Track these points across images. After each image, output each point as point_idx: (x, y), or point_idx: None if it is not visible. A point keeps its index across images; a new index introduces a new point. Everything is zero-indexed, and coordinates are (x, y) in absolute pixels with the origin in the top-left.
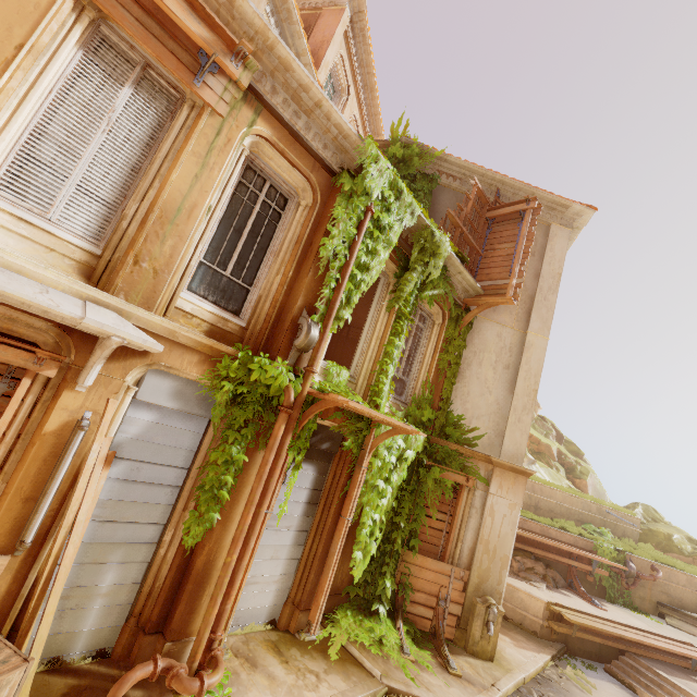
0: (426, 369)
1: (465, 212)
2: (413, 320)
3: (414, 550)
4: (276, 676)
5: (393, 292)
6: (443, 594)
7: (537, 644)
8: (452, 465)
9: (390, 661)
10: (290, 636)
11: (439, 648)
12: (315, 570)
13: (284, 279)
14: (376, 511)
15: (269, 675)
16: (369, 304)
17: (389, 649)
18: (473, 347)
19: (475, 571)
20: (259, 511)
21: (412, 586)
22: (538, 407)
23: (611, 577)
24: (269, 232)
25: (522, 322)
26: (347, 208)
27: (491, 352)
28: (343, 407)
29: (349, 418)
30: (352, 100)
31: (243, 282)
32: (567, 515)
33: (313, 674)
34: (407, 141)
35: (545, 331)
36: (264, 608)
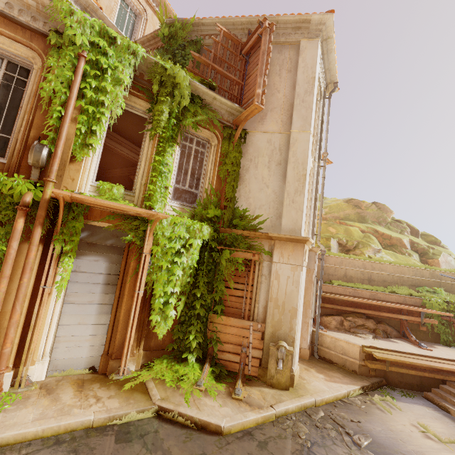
0: (209, 180)
1: (214, 53)
2: (177, 142)
3: (219, 313)
4: (60, 400)
5: (150, 123)
6: (245, 343)
7: (352, 379)
8: (240, 246)
9: (179, 390)
10: (103, 377)
11: (236, 382)
12: (120, 330)
13: (26, 123)
14: (169, 285)
15: (55, 399)
16: (190, 154)
17: (186, 383)
18: (248, 156)
19: (269, 323)
20: (20, 283)
21: (220, 340)
22: (391, 213)
23: (443, 325)
24: (18, 96)
25: (287, 126)
26: (60, 58)
27: (264, 156)
28: (114, 211)
29: (124, 219)
30: (152, 18)
31: (2, 133)
32: (401, 282)
33: (95, 398)
34: (170, 21)
35: (306, 127)
36: (81, 358)
